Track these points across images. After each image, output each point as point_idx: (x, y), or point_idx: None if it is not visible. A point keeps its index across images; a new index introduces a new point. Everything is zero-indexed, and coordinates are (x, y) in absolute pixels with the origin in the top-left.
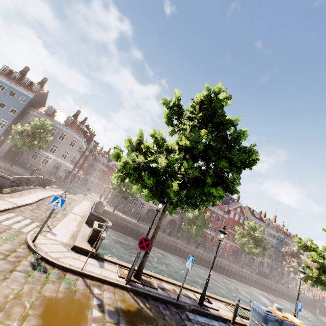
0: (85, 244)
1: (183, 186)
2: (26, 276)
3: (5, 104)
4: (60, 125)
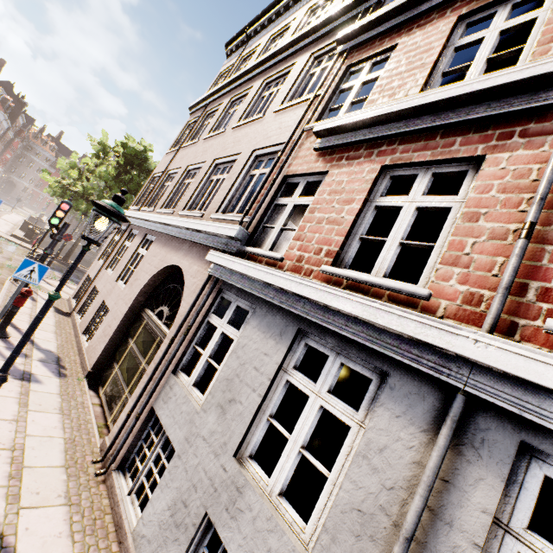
0: (22, 237)
1: None
2: None
3: None
4: None
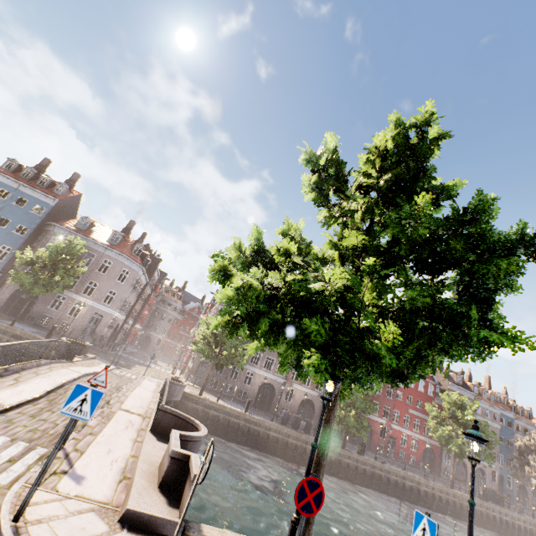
0: (154, 499)
1: None
2: None
3: (9, 220)
4: (101, 246)
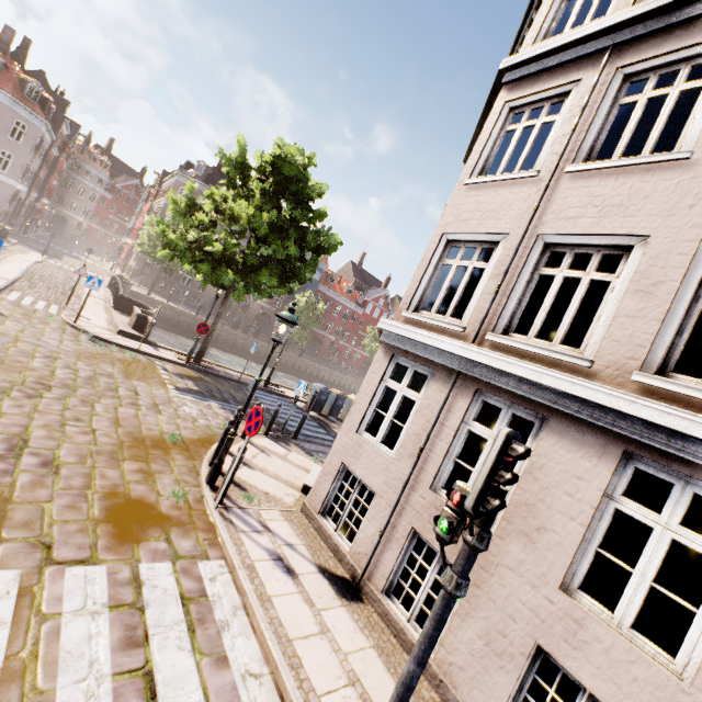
0: (132, 331)
1: (245, 273)
2: (93, 346)
3: None
4: None
